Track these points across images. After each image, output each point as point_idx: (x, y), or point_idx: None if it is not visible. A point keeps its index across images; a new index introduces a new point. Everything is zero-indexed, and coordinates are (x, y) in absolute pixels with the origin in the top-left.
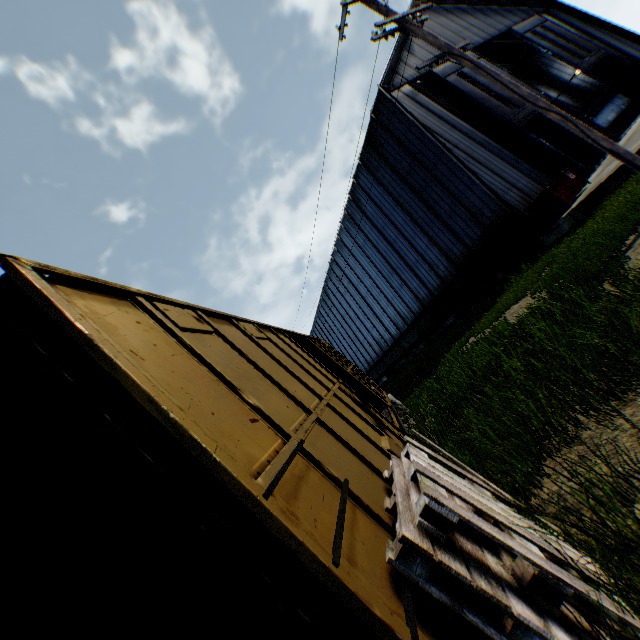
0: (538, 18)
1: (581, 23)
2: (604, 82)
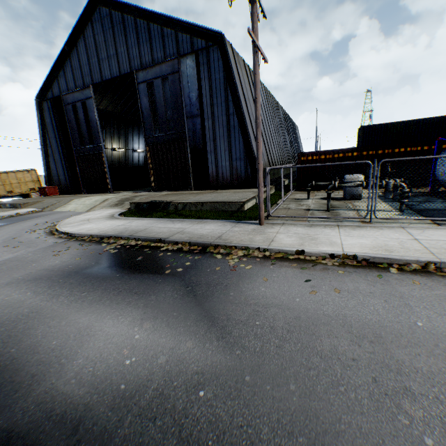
0: (176, 62)
1: (224, 84)
2: (147, 160)
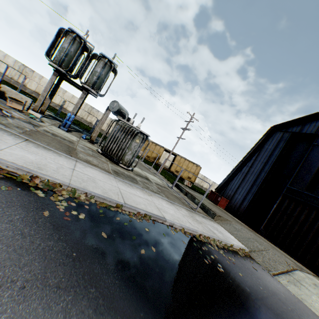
0: None
1: None
2: None
